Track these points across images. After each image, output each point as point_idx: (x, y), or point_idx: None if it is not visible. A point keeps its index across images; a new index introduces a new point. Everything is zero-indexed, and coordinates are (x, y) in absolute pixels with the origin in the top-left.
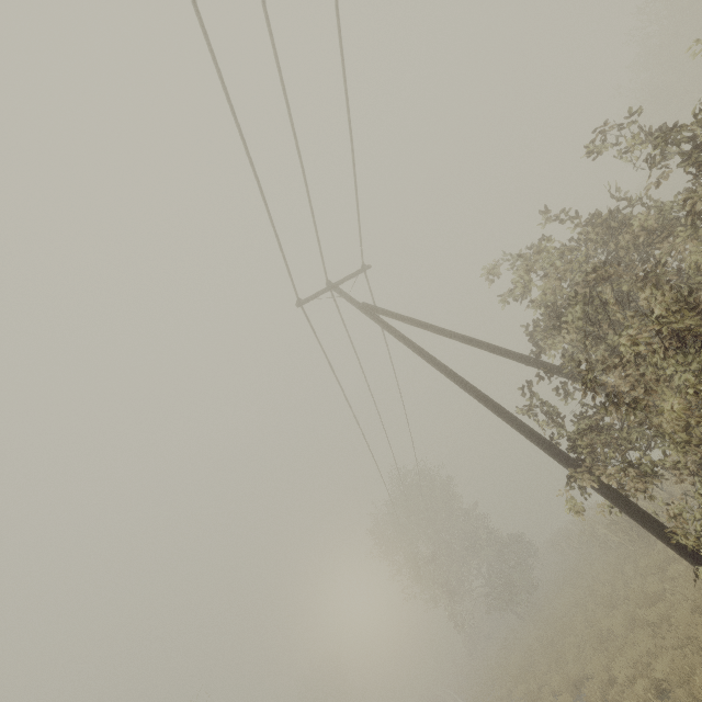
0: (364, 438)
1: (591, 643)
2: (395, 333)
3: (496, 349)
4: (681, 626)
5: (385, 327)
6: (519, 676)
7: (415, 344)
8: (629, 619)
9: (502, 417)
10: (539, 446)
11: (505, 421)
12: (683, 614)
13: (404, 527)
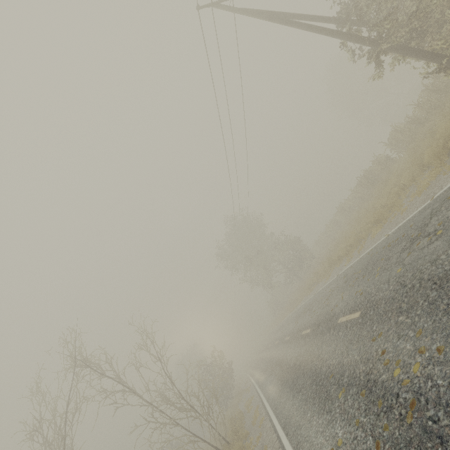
0: (226, 153)
1: (357, 222)
2: (267, 16)
3: (327, 17)
4: (413, 154)
5: (259, 14)
6: (313, 277)
7: (281, 17)
8: (376, 199)
9: (340, 34)
10: (362, 41)
11: (341, 37)
12: (410, 161)
13: (236, 246)
